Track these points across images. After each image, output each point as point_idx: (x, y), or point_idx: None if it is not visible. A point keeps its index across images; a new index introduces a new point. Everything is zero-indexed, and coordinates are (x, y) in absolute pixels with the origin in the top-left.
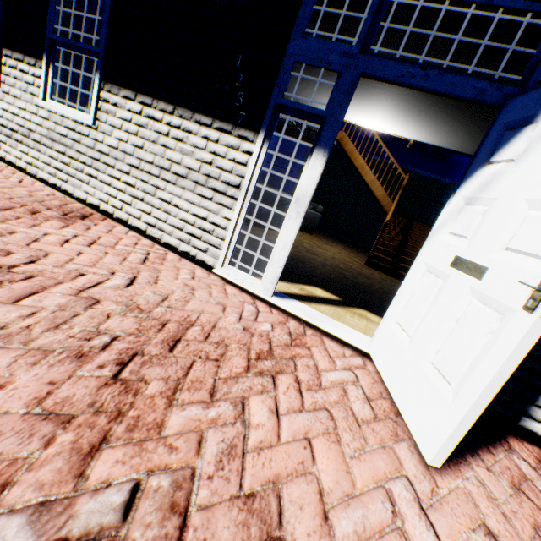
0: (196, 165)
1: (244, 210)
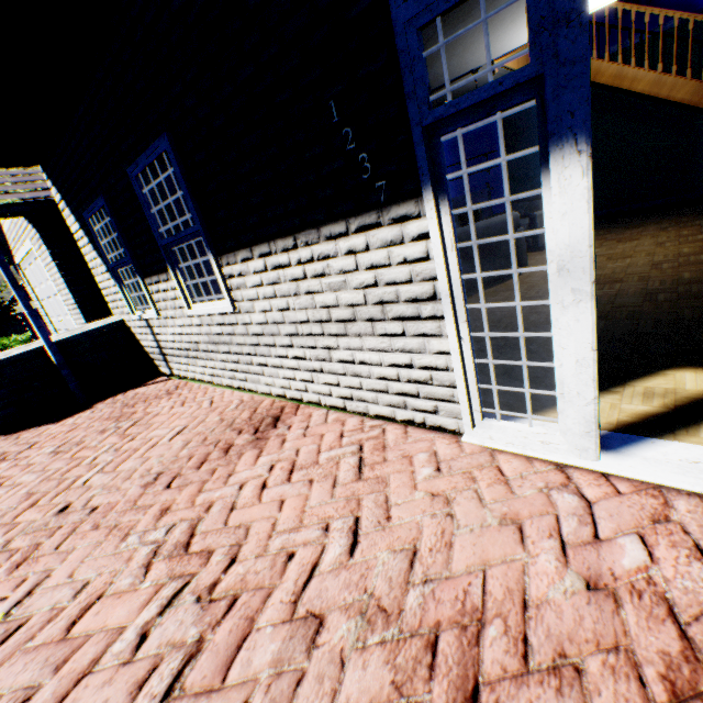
0: (357, 296)
1: (463, 327)
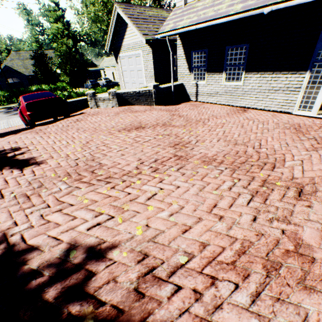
0: (282, 86)
1: (302, 93)
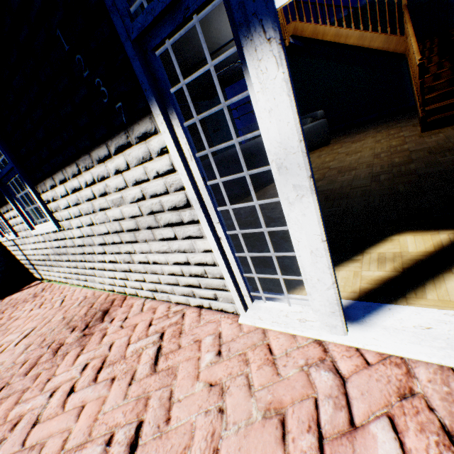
0: (134, 209)
1: (218, 227)
